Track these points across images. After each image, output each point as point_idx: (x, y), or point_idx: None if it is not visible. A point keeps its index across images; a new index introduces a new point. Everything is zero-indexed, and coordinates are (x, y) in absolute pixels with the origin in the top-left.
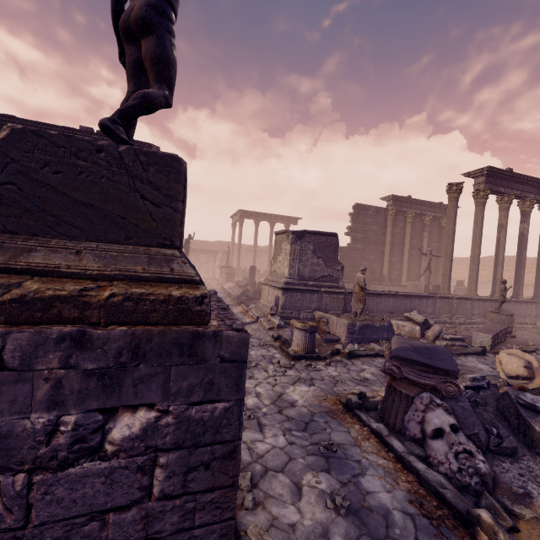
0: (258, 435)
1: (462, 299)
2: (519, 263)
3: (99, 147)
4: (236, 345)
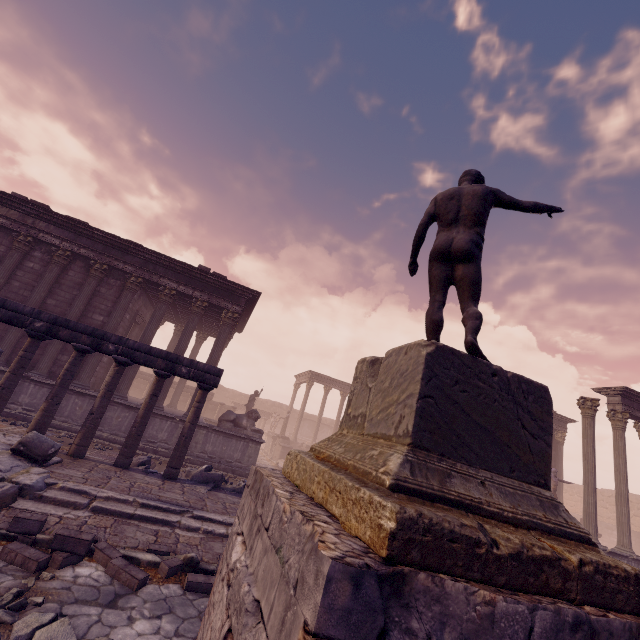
0: None
1: (616, 554)
2: None
3: (494, 371)
4: None
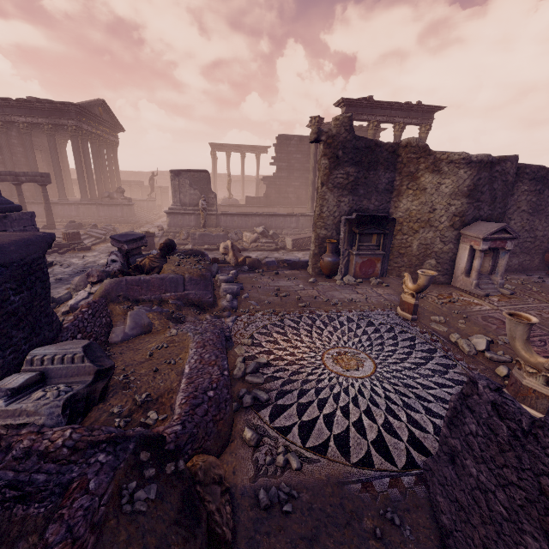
0: (62, 269)
1: None
2: None
3: None
4: None
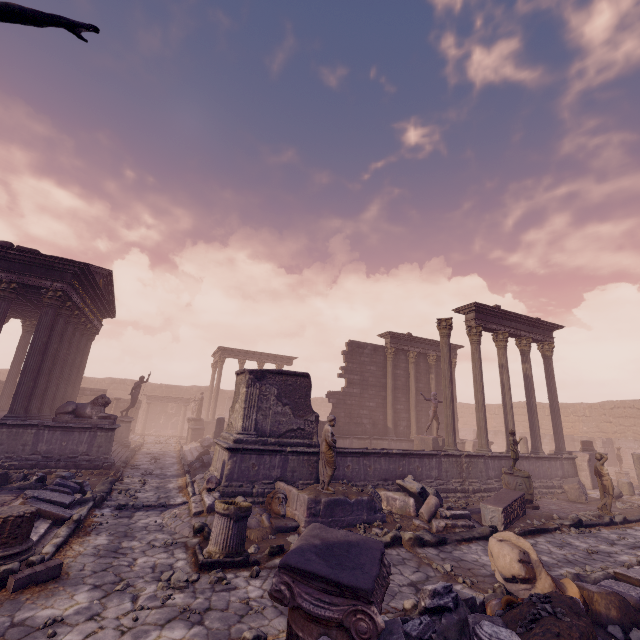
0: None
1: (473, 456)
2: (530, 409)
3: None
4: None
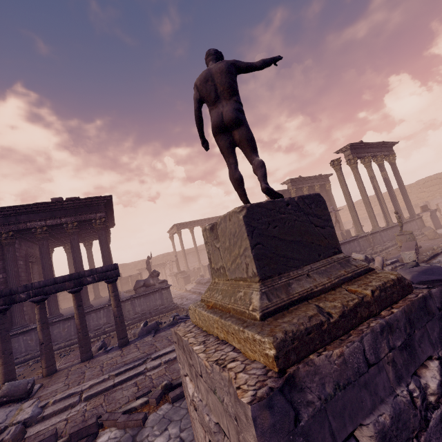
0: None
1: (373, 233)
2: (392, 198)
3: (287, 202)
4: (439, 297)
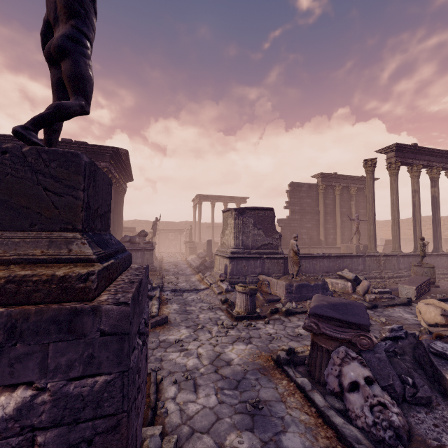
0: (192, 396)
1: (388, 256)
2: (435, 222)
3: (4, 149)
4: (117, 318)
